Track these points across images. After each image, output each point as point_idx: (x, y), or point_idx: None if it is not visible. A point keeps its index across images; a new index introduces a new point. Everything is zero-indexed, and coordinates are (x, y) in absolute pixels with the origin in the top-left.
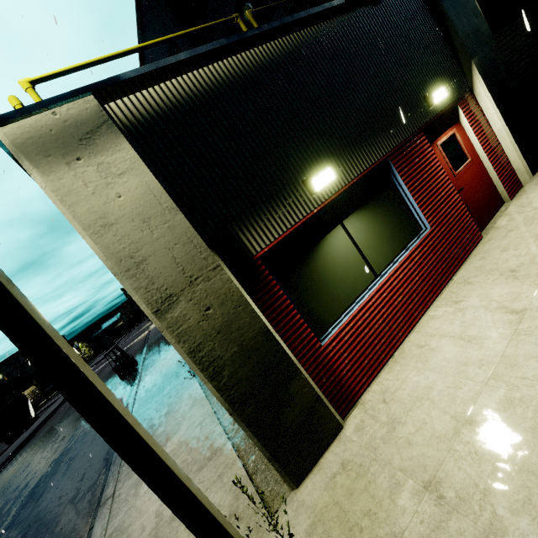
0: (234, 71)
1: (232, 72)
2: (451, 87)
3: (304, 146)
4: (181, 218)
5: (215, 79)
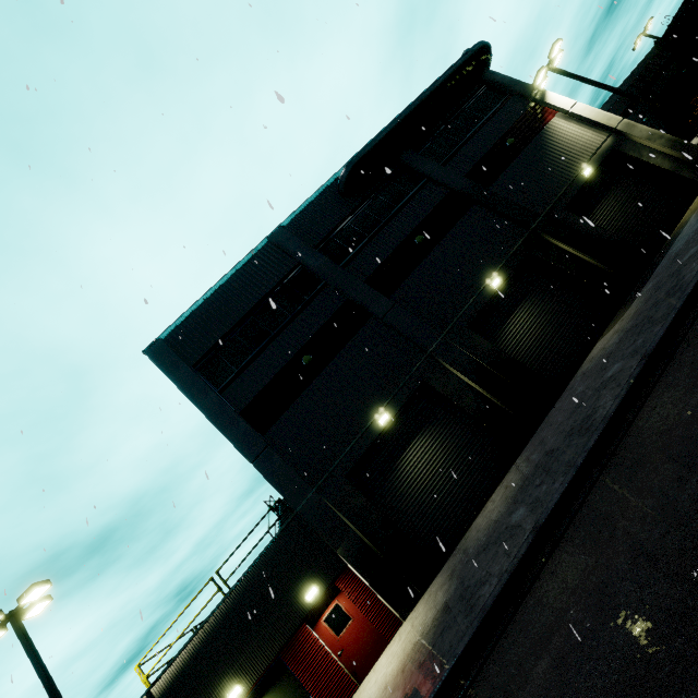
0: (196, 644)
1: (196, 645)
2: (328, 572)
3: (229, 670)
4: None
5: (189, 653)
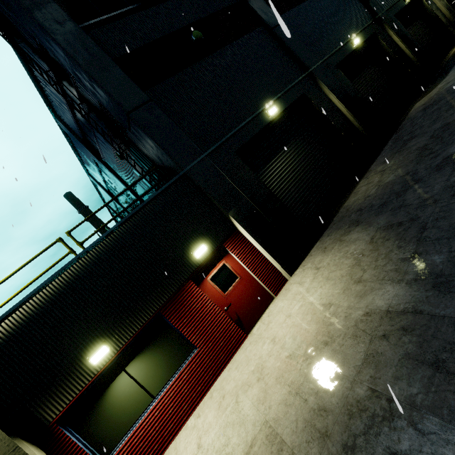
0: (37, 304)
1: (36, 305)
2: (217, 234)
3: (90, 332)
4: None
5: (24, 315)
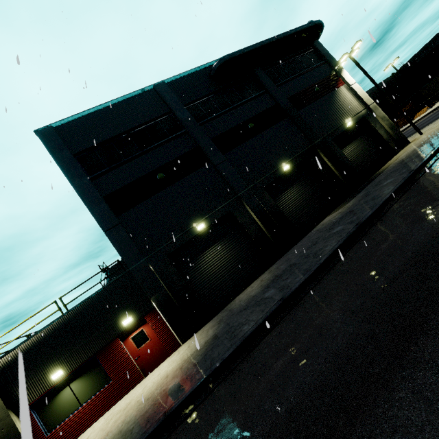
0: (34, 341)
1: (33, 341)
2: (142, 310)
3: (56, 360)
4: (1, 401)
5: (27, 346)
